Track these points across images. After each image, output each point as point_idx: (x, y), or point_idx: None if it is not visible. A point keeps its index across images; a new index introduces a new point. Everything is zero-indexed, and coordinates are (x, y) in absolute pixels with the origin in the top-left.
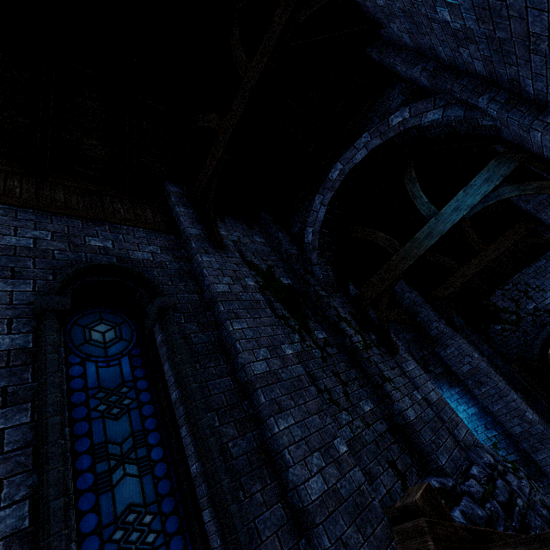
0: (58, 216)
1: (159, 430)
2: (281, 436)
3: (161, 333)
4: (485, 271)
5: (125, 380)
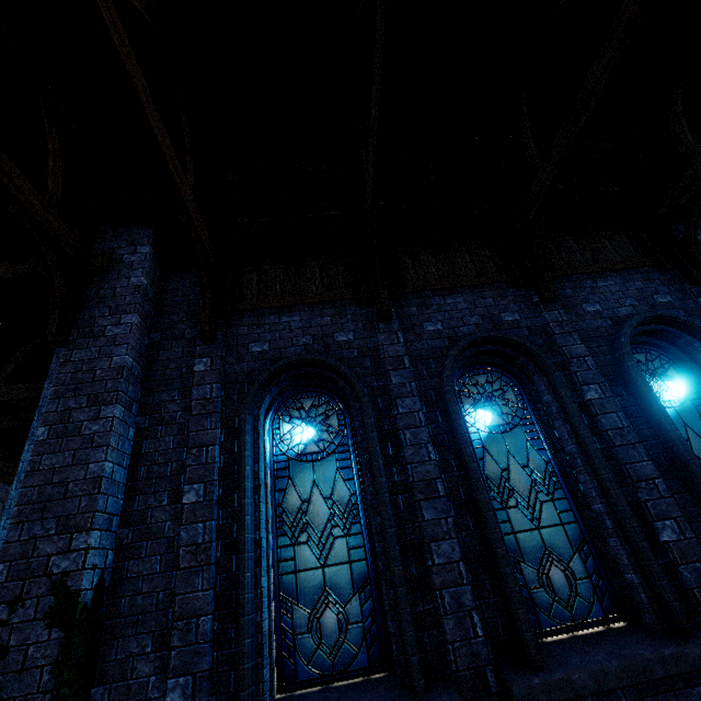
0: None
1: None
2: None
3: None
4: None
5: None
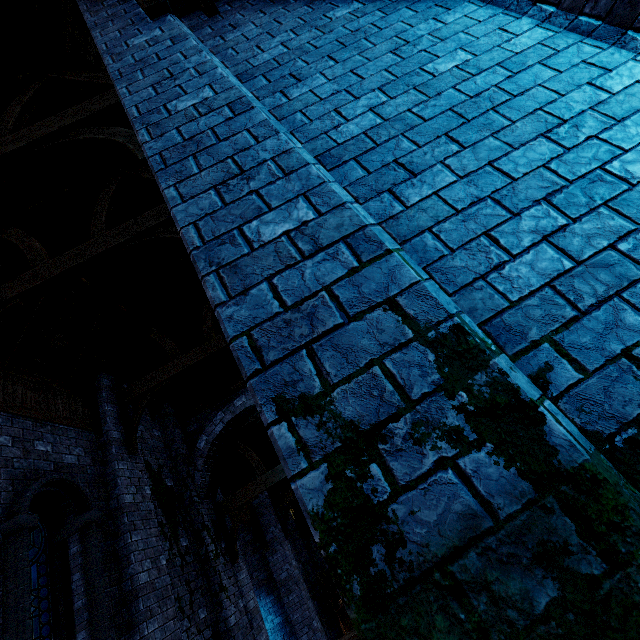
0: (17, 418)
1: (51, 636)
2: (149, 637)
3: (80, 543)
4: None
5: (32, 587)
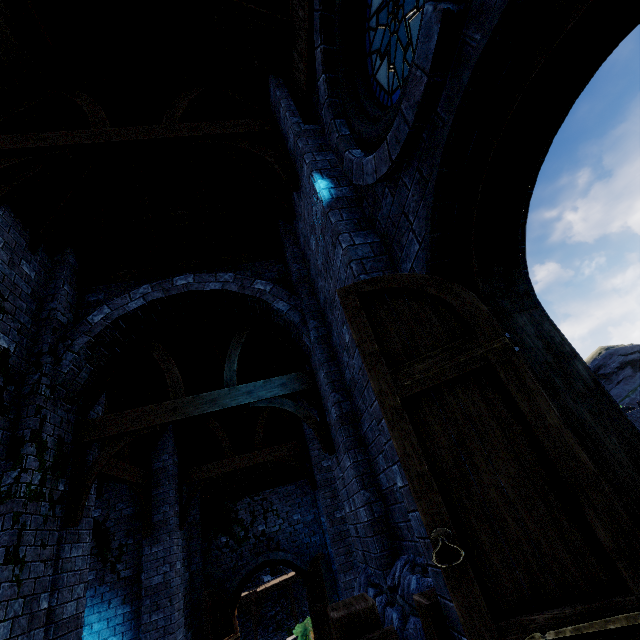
0: None
1: None
2: None
3: None
4: (252, 473)
5: None
